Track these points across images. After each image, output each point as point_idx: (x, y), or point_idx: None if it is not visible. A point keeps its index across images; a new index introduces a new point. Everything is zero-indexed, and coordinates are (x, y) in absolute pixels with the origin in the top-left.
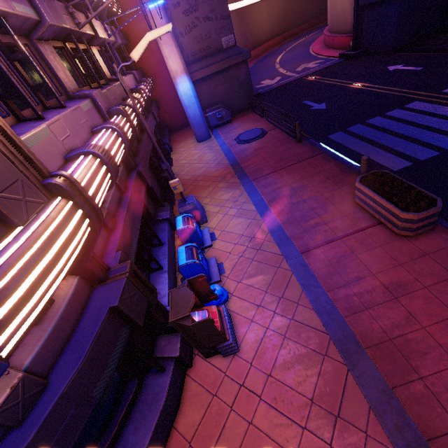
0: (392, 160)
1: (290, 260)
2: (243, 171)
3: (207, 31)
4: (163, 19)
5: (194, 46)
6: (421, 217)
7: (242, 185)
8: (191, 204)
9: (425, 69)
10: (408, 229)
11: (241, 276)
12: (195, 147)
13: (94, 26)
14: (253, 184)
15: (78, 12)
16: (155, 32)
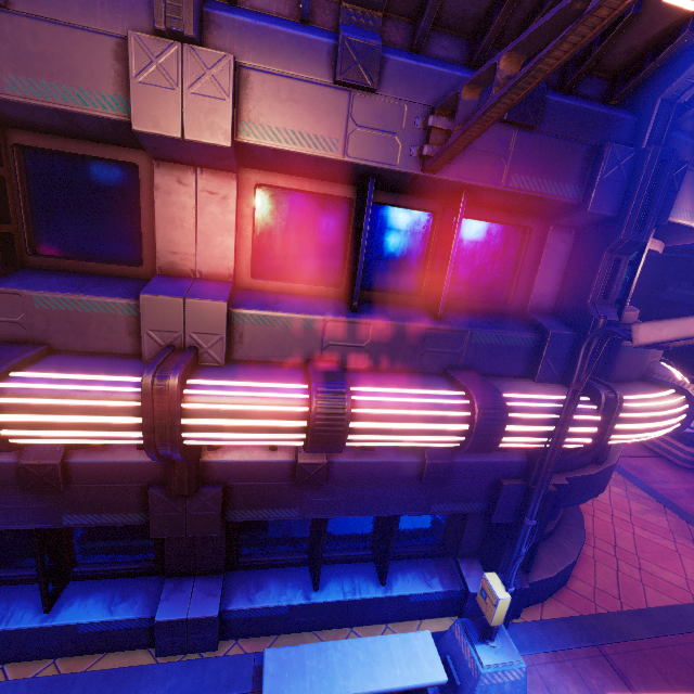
0: None
1: None
2: None
3: None
4: None
5: None
6: None
7: None
8: None
9: None
10: (688, 462)
11: None
12: None
13: None
14: None
15: None
16: None
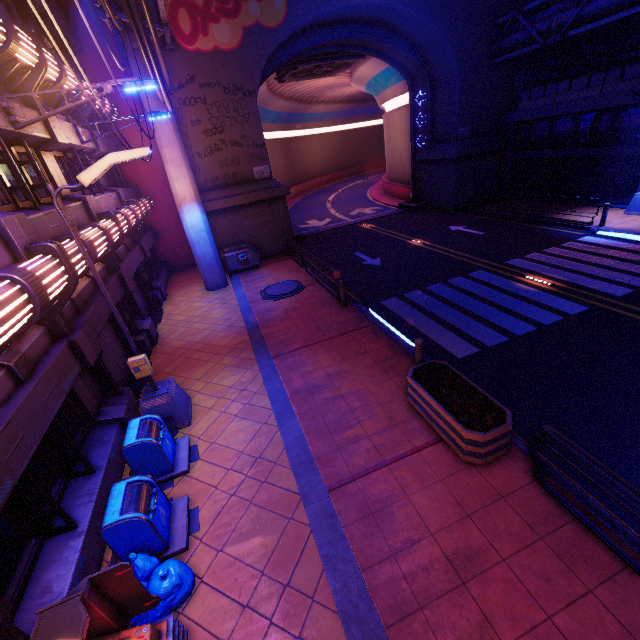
0: (456, 343)
1: (310, 503)
2: (262, 342)
3: (235, 157)
4: (173, 135)
5: (215, 170)
6: (489, 438)
7: (258, 364)
8: (164, 395)
9: (487, 235)
10: (476, 455)
11: (226, 538)
12: (202, 297)
13: (51, 128)
14: (274, 363)
15: (26, 108)
16: (123, 154)
